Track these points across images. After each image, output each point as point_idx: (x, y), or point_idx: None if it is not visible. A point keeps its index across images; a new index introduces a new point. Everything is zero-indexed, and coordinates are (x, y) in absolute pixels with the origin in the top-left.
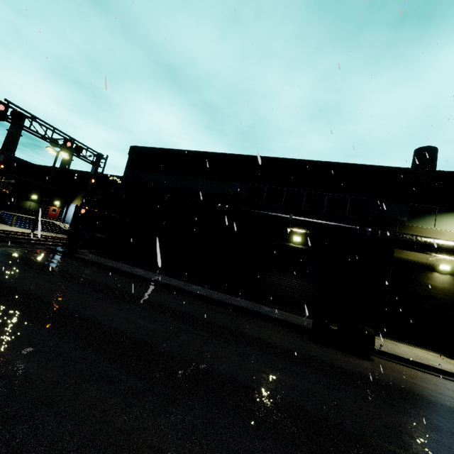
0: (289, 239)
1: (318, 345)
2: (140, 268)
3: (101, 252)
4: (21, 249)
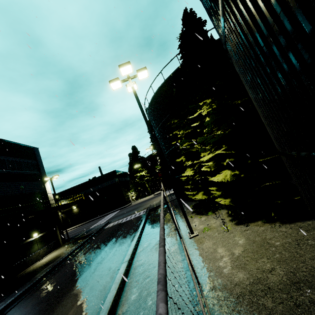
0: None
1: None
2: None
3: None
4: None
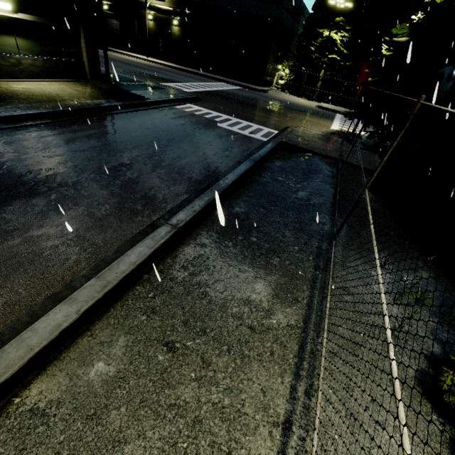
0: (104, 8)
1: None
2: None
3: None
4: None
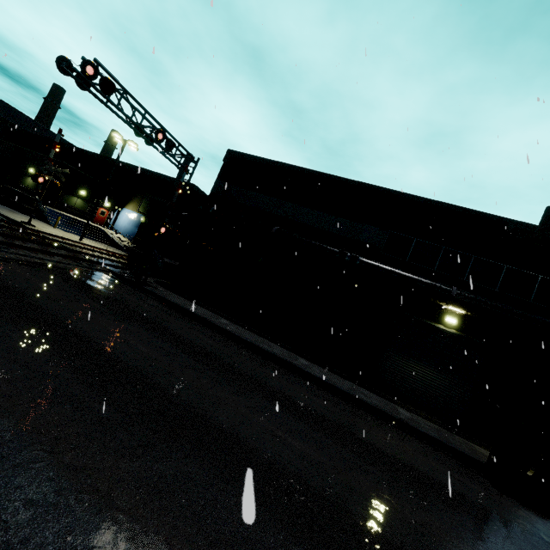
0: (439, 318)
1: (513, 501)
2: (224, 318)
3: (171, 284)
4: (80, 269)
